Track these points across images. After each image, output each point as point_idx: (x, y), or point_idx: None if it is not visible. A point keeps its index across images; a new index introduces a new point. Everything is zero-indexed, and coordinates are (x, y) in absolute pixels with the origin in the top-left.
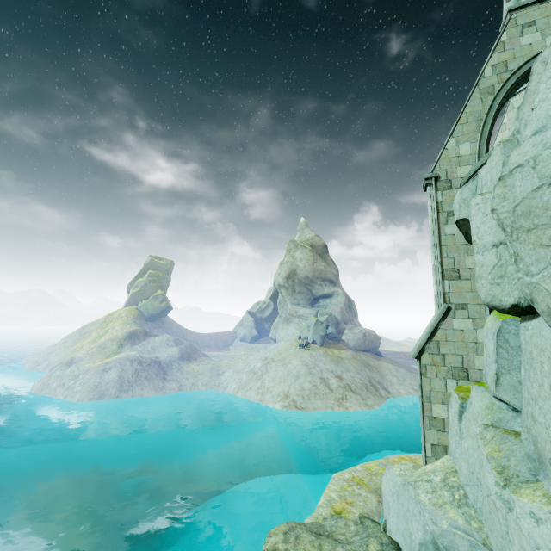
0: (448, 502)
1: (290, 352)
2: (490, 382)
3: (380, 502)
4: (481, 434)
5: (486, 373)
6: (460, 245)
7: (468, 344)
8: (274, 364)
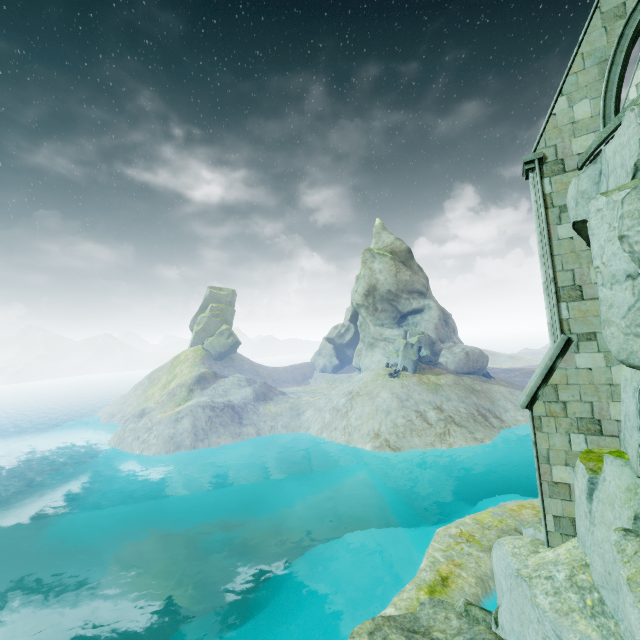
0: (576, 609)
1: (377, 383)
2: (631, 456)
3: None
4: (619, 544)
5: (626, 440)
6: (581, 252)
7: (600, 387)
8: (359, 399)
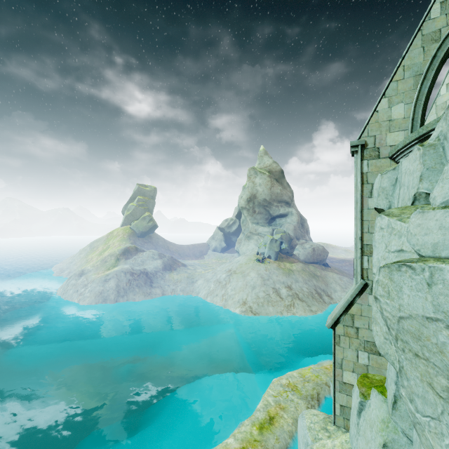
0: None
1: (249, 266)
2: (388, 398)
3: (308, 408)
4: None
5: (388, 382)
6: None
7: None
8: (235, 276)
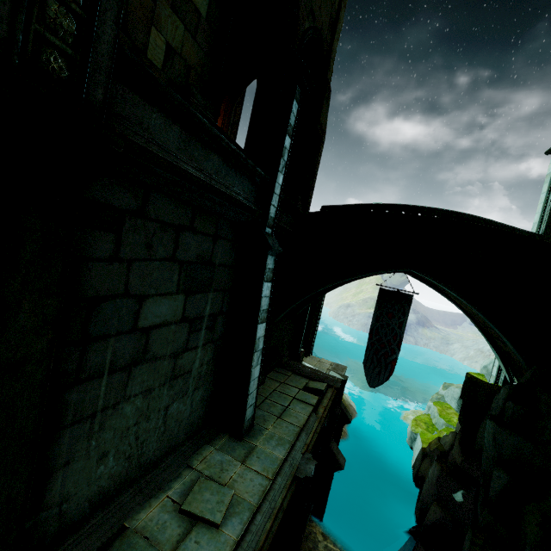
0: None
1: None
2: None
3: None
4: None
5: None
6: None
7: None
8: None
